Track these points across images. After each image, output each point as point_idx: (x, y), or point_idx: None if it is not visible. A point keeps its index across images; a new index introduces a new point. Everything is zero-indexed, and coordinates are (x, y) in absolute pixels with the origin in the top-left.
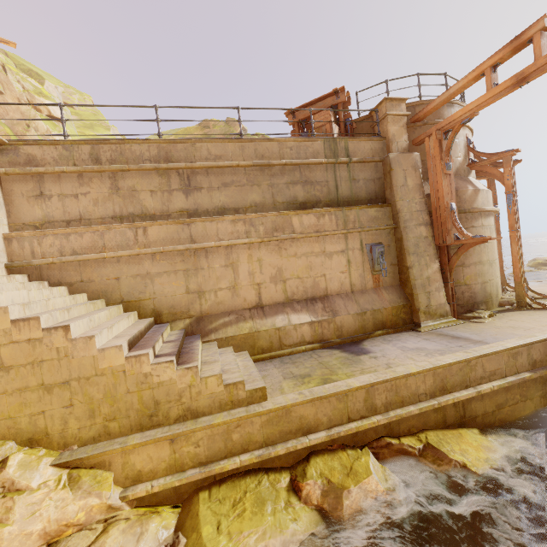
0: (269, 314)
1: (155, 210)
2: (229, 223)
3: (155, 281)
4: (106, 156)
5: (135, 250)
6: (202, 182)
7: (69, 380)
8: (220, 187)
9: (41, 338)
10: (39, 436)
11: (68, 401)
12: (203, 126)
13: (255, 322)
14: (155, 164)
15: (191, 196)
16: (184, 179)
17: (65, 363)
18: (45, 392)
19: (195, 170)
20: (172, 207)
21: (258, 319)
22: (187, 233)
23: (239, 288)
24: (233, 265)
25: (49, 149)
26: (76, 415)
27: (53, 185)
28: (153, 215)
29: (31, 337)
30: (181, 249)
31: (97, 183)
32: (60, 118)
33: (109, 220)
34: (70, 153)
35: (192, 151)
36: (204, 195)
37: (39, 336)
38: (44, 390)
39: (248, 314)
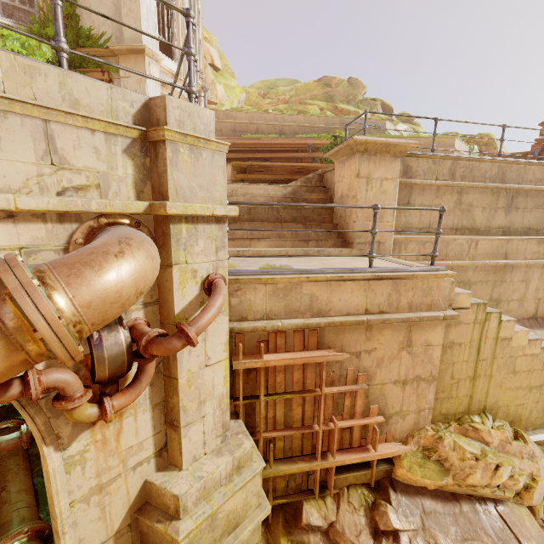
0: (543, 325)
1: (481, 225)
2: (535, 244)
3: (471, 288)
4: (459, 172)
5: (470, 262)
6: (521, 203)
7: (542, 385)
8: (531, 209)
9: (538, 353)
10: (516, 419)
11: (536, 398)
12: (324, 83)
13: (536, 332)
14: (497, 184)
15: (509, 215)
16: (508, 199)
17: (543, 373)
18: (528, 391)
19: (518, 191)
20: (493, 223)
21: (537, 329)
22: (504, 250)
23: (525, 301)
24: (527, 281)
25: (422, 161)
26: (537, 409)
27: (417, 195)
28: (478, 229)
29: (533, 352)
30: (501, 264)
31: (448, 196)
32: (218, 67)
33: (447, 231)
34: (436, 167)
35: (522, 173)
36: (518, 215)
37: (538, 352)
38: (528, 389)
39: (528, 324)
